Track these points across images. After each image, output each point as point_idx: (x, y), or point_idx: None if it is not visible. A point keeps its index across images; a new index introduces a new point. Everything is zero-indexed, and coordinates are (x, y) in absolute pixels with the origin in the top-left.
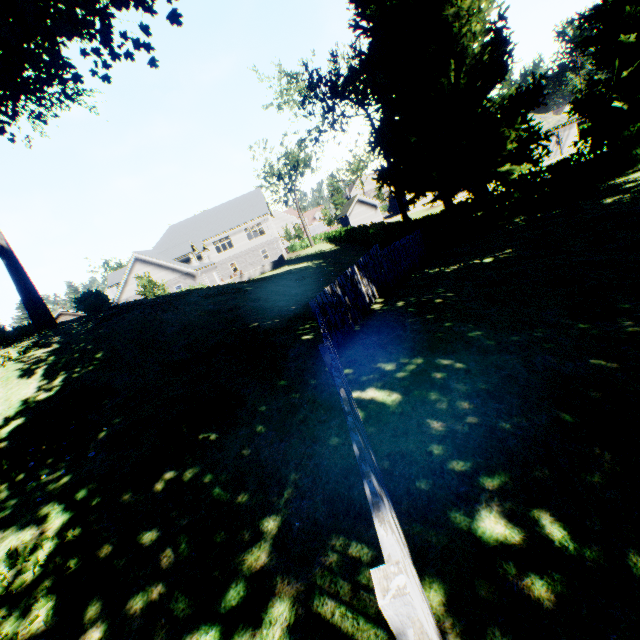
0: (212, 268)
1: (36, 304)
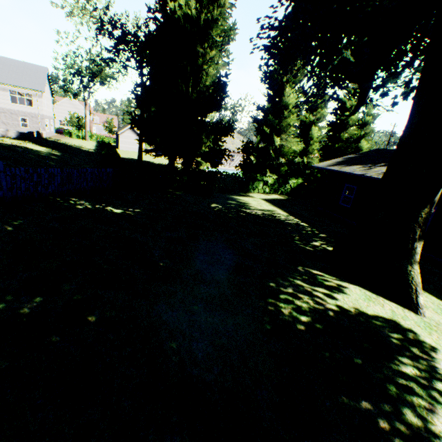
0: None
1: None
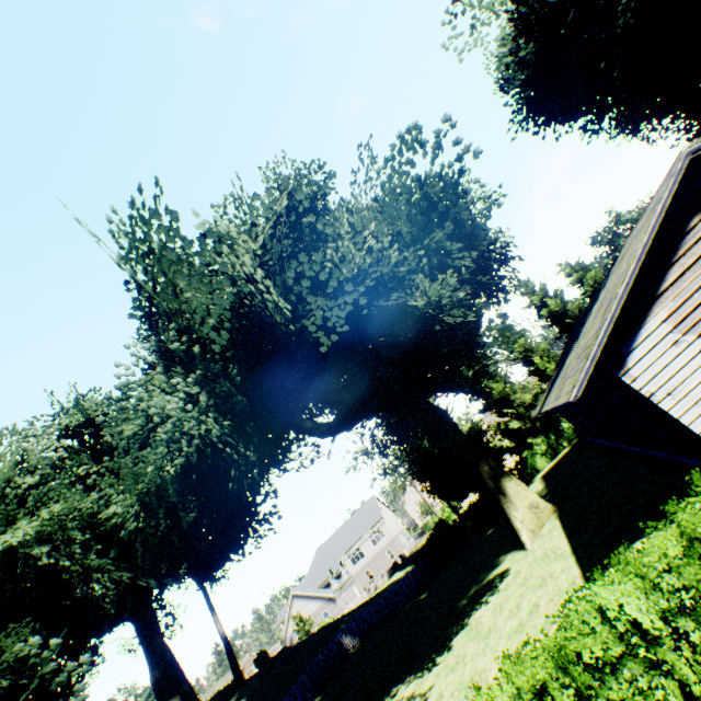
0: (351, 581)
1: (237, 668)
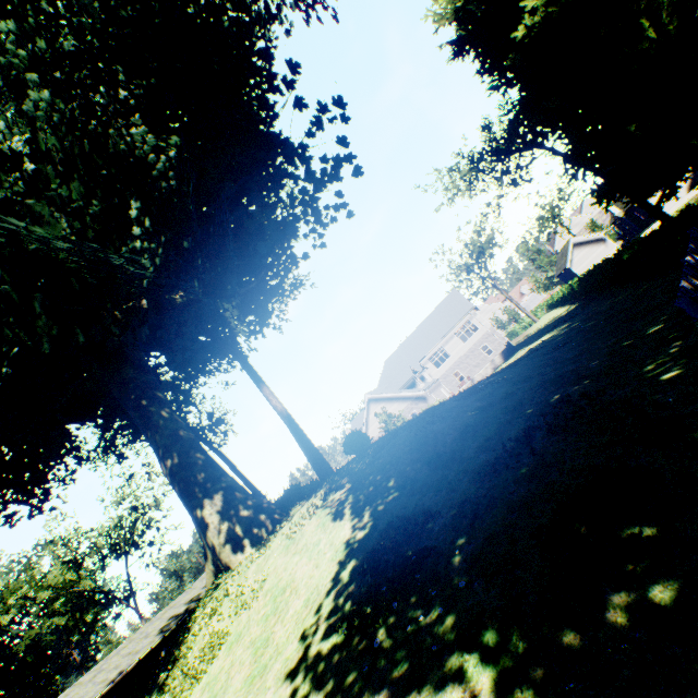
0: (436, 385)
1: (315, 456)
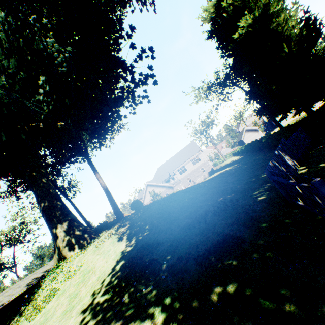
0: (179, 182)
1: (117, 209)
